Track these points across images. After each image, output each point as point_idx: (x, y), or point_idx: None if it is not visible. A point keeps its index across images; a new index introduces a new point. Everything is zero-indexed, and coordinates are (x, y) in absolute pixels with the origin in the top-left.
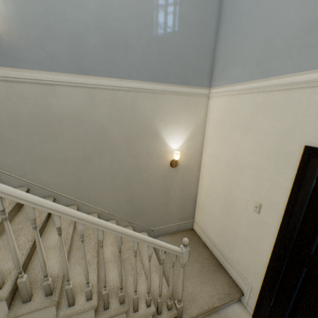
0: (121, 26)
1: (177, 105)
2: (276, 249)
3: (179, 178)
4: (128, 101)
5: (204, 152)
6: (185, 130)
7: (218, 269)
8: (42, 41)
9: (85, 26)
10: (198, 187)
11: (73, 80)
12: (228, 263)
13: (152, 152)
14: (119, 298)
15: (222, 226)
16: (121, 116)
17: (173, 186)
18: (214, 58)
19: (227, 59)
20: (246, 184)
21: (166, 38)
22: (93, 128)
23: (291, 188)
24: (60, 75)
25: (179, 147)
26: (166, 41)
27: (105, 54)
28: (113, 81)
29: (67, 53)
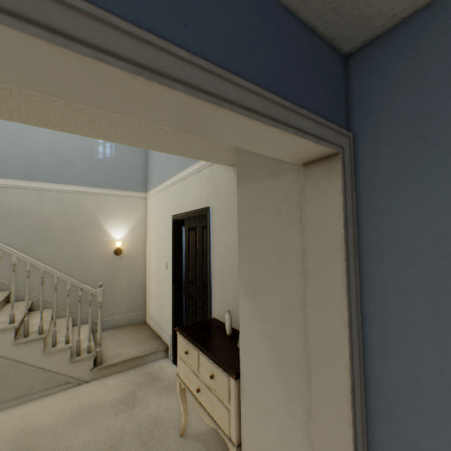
0: (69, 153)
1: (118, 204)
2: (173, 287)
3: (125, 265)
4: (73, 200)
5: (147, 241)
6: (127, 223)
7: (155, 339)
8: (4, 160)
9: (40, 153)
10: (146, 276)
11: (25, 184)
12: (162, 328)
13: (95, 241)
14: (39, 327)
15: (158, 298)
16: (66, 211)
17: (119, 274)
18: (147, 173)
19: (151, 174)
20: (163, 252)
21: (105, 160)
22: (38, 220)
23: (172, 242)
24: (14, 181)
25: (122, 237)
26: (106, 162)
27: (54, 169)
28: (60, 186)
29: (23, 168)
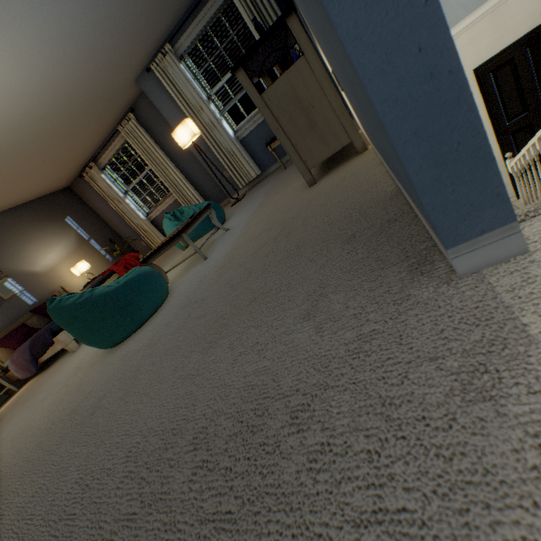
0: None
1: None
2: (499, 139)
3: None
4: None
5: None
6: None
7: None
8: None
9: None
10: None
11: None
12: None
13: None
14: None
15: None
16: None
17: None
18: None
19: None
20: None
21: None
22: None
23: (482, 98)
24: None
25: None
26: None
27: None
28: None
29: None
